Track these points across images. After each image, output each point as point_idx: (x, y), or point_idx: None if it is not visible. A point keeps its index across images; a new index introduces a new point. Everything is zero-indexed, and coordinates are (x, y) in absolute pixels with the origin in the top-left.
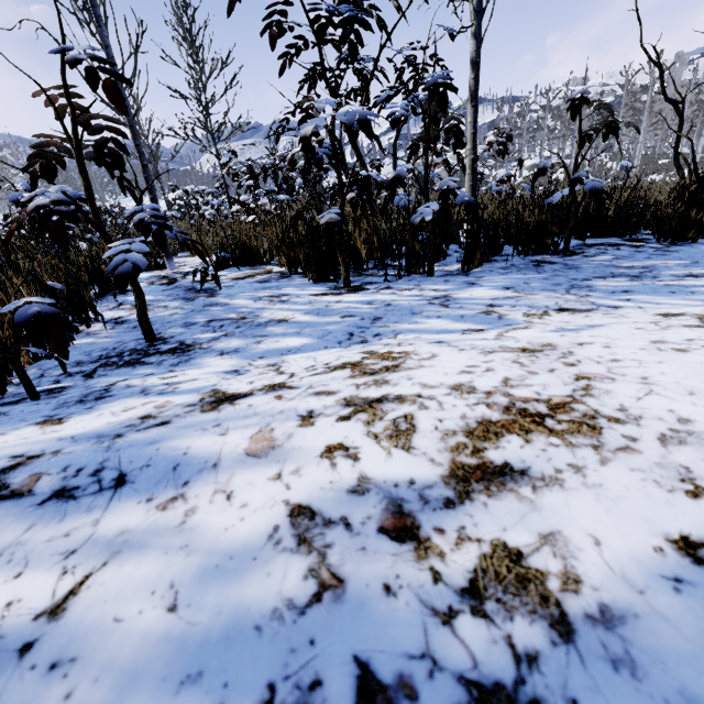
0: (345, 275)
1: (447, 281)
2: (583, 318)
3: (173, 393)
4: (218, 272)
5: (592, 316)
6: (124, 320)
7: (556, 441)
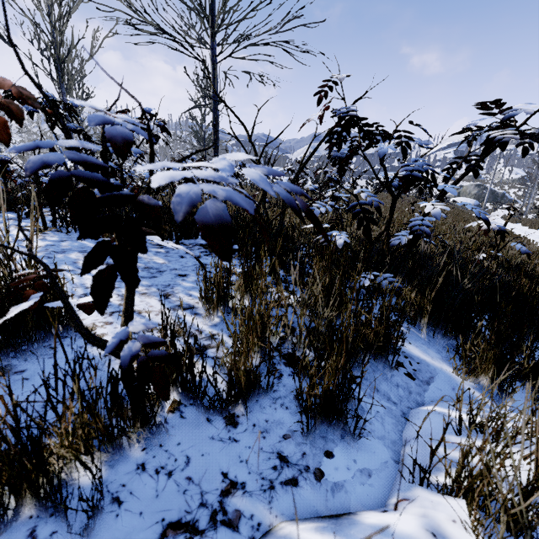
0: (43, 224)
1: (69, 238)
2: None
3: None
4: None
5: None
6: None
7: None
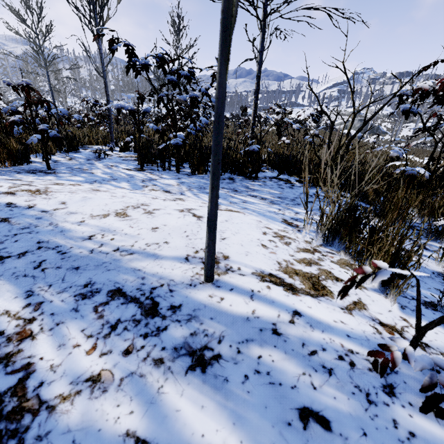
0: (140, 164)
1: (176, 175)
2: (159, 194)
3: (14, 178)
4: (120, 152)
5: (166, 194)
6: (58, 162)
7: (30, 194)
